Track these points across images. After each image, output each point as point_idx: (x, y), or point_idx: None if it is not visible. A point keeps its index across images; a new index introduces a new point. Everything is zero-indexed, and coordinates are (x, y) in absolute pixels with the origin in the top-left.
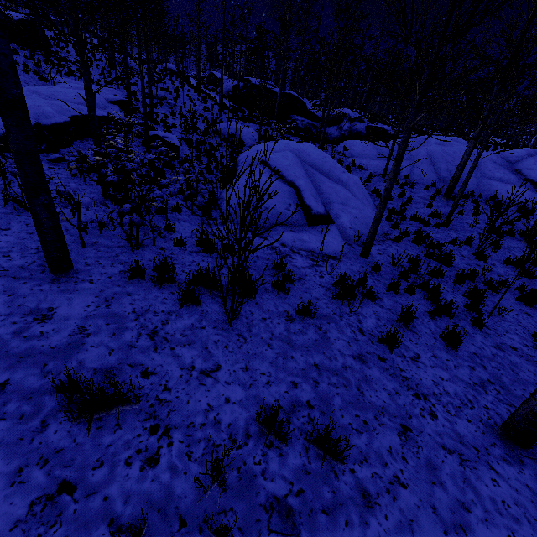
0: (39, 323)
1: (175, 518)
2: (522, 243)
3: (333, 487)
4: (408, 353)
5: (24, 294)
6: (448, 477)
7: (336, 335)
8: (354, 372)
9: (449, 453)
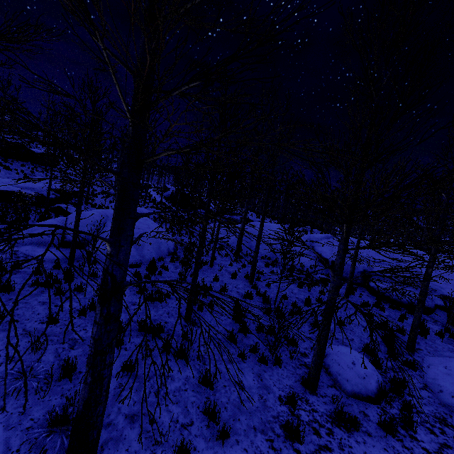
0: None
1: None
2: (247, 283)
3: None
4: None
5: None
6: None
7: None
8: None
9: None
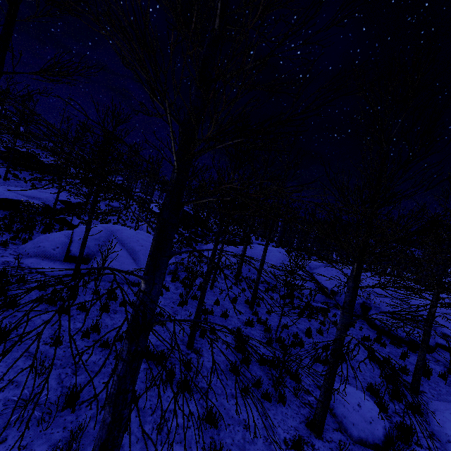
0: None
1: None
2: (247, 309)
3: None
4: None
5: None
6: None
7: None
8: None
9: None
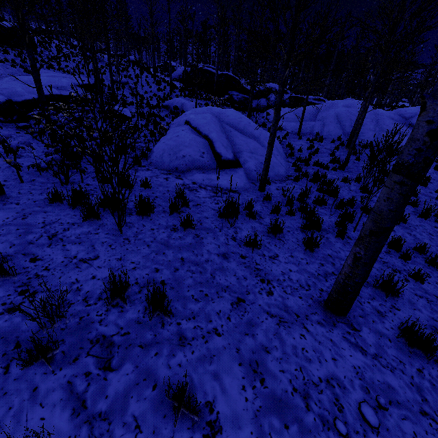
0: None
1: (13, 343)
2: None
3: (156, 332)
4: (268, 254)
5: None
6: (262, 331)
7: (210, 240)
8: (214, 264)
9: (271, 317)
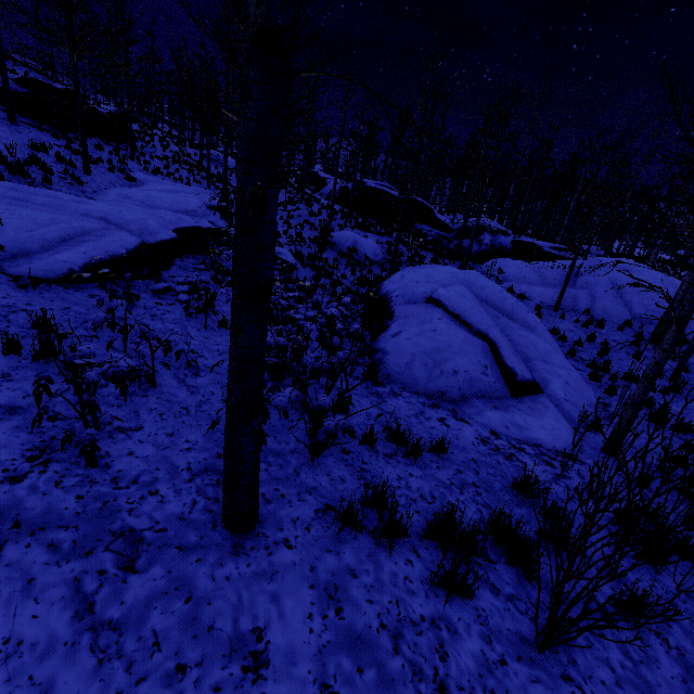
0: (254, 682)
1: None
2: None
3: None
4: None
5: (207, 595)
6: None
7: None
8: None
9: None
